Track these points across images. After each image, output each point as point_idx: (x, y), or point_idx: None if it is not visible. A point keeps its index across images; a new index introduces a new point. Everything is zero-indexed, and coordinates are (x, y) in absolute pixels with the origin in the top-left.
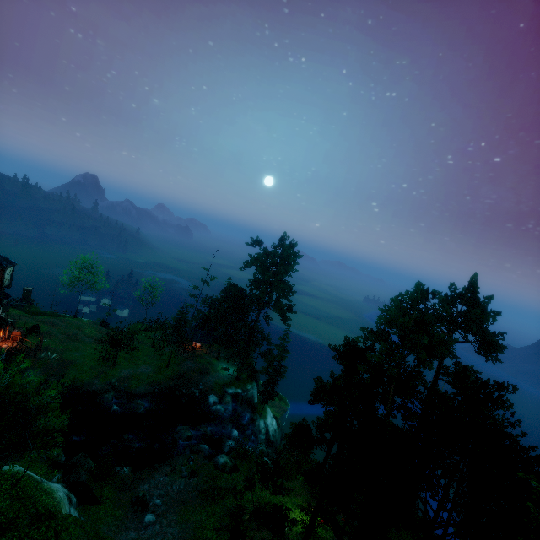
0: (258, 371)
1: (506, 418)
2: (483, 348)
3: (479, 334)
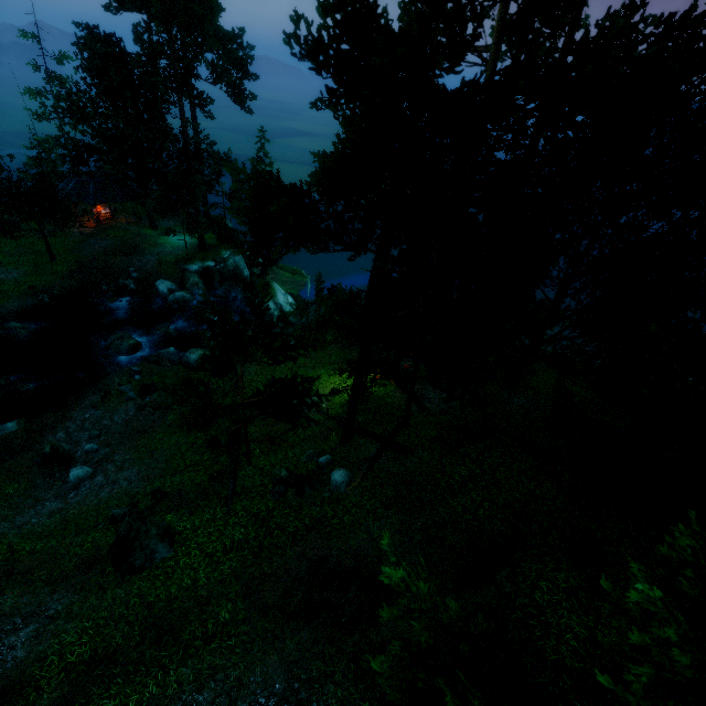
0: (236, 230)
1: None
2: None
3: None
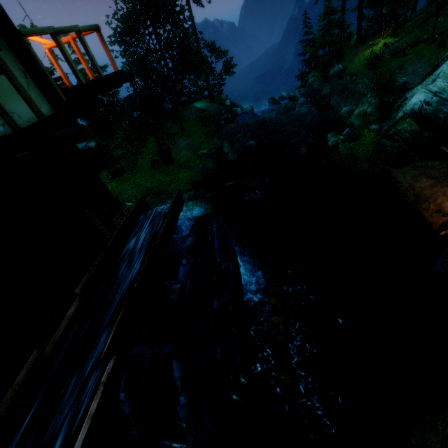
0: (203, 96)
1: None
2: None
3: None
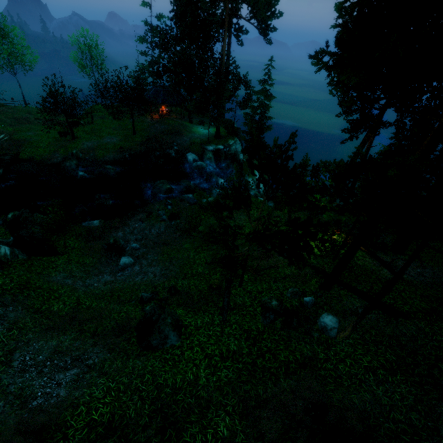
0: (239, 128)
1: None
2: None
3: None
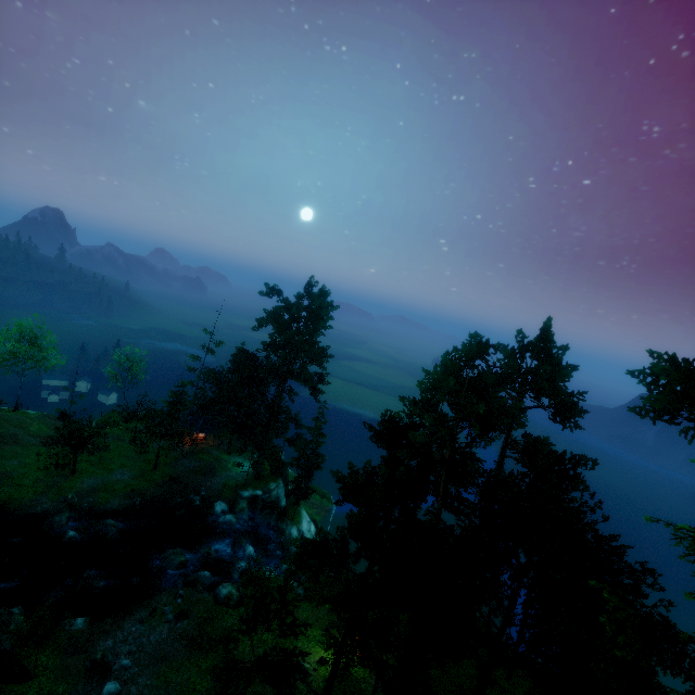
0: (286, 464)
1: (584, 502)
2: (558, 414)
3: (552, 396)
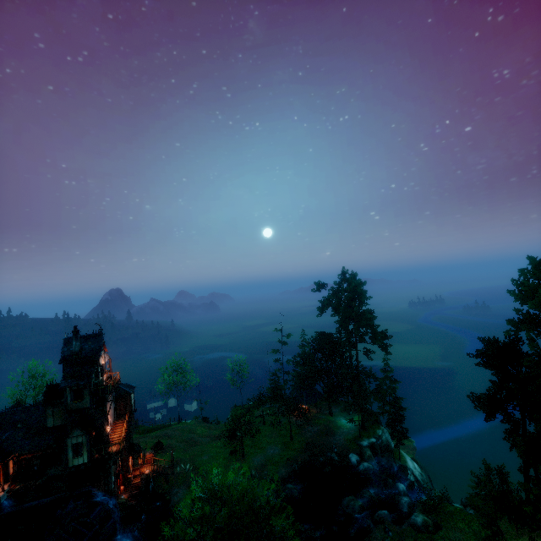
0: (376, 413)
1: None
2: None
3: None
